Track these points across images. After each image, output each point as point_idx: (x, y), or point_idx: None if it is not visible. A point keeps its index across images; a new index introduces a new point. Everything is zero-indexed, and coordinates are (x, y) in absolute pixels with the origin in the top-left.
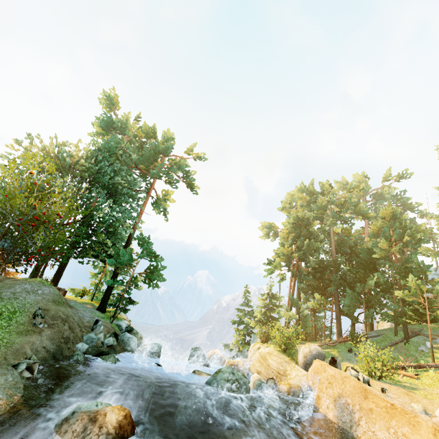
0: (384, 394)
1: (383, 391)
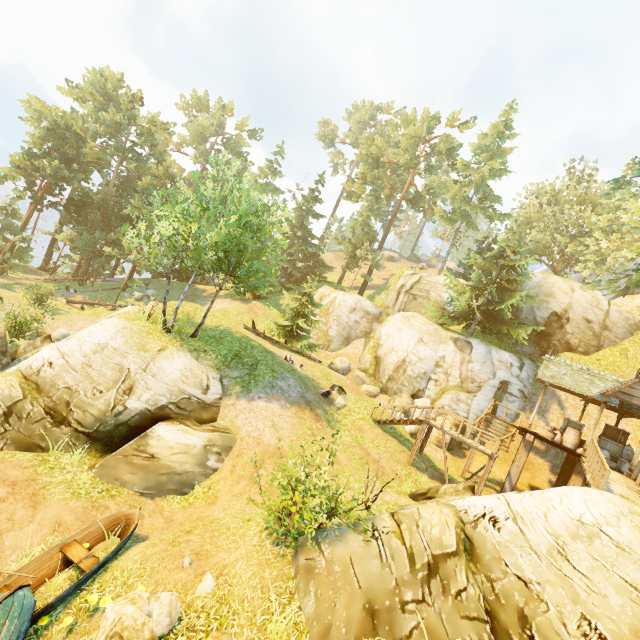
0: None
1: None
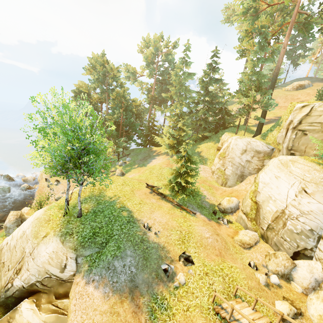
0: (51, 190)
1: (50, 189)
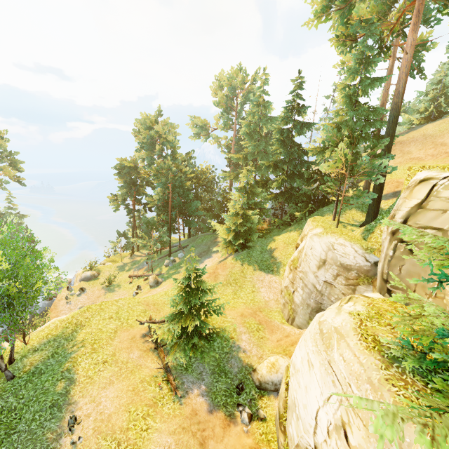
0: (68, 303)
1: (66, 302)
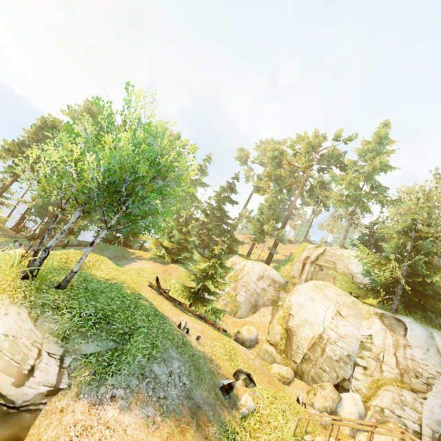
0: None
1: None
